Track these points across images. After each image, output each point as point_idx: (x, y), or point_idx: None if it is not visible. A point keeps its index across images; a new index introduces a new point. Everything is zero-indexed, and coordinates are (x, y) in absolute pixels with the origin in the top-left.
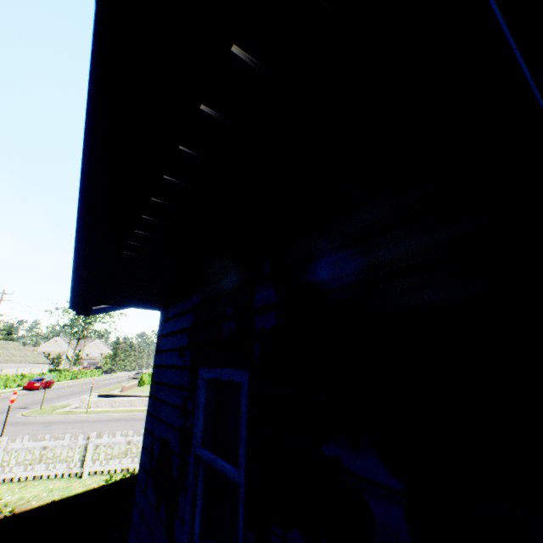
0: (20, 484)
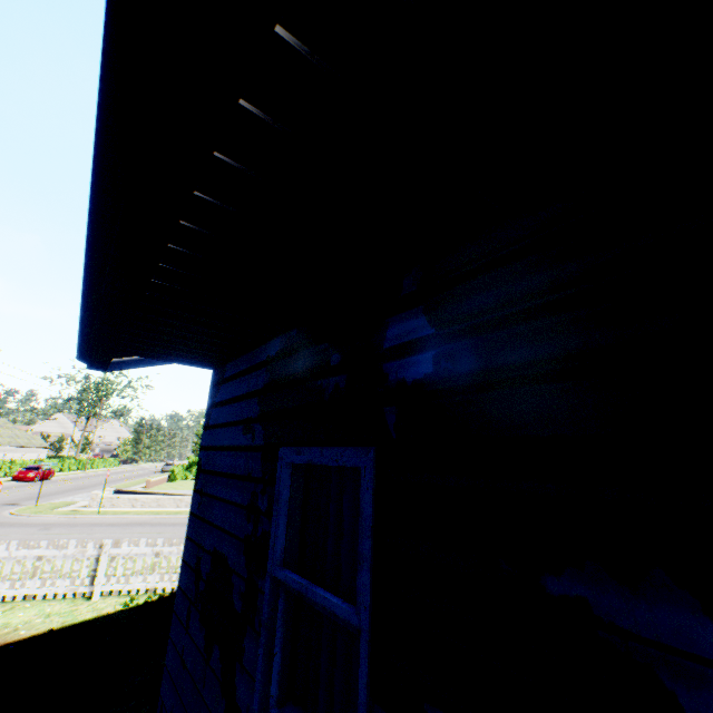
0: (5, 606)
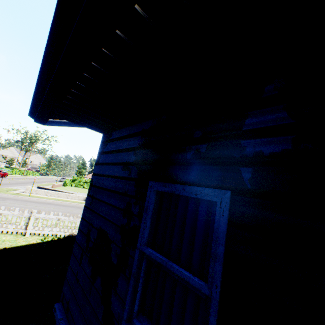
0: None
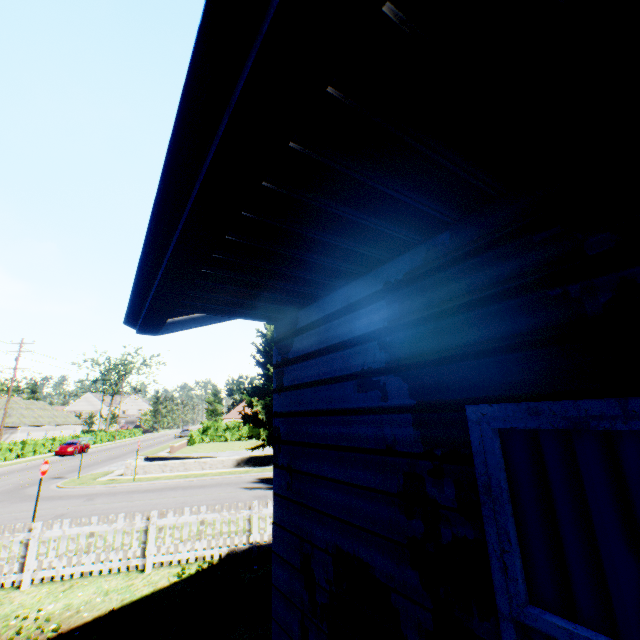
0: (64, 585)
